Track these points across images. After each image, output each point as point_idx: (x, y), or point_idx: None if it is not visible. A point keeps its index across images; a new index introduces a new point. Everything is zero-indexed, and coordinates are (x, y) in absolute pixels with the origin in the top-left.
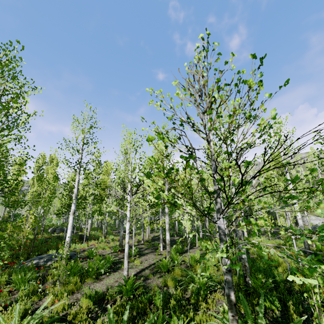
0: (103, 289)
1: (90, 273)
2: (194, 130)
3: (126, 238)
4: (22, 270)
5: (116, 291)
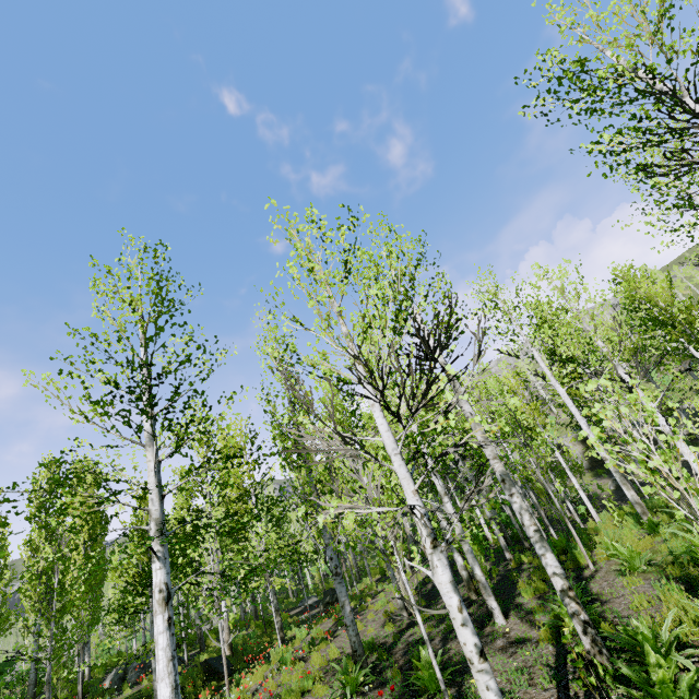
0: None
1: None
2: None
3: (463, 637)
4: None
5: None
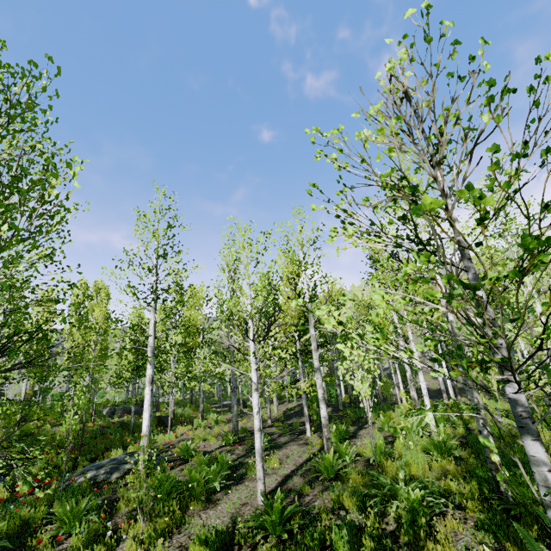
0: (224, 523)
1: (196, 491)
2: (413, 203)
3: (255, 422)
4: (70, 493)
5: (250, 526)
